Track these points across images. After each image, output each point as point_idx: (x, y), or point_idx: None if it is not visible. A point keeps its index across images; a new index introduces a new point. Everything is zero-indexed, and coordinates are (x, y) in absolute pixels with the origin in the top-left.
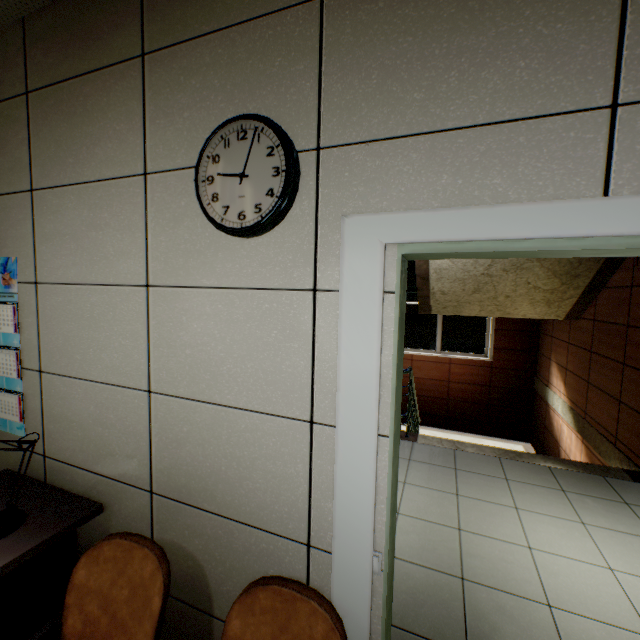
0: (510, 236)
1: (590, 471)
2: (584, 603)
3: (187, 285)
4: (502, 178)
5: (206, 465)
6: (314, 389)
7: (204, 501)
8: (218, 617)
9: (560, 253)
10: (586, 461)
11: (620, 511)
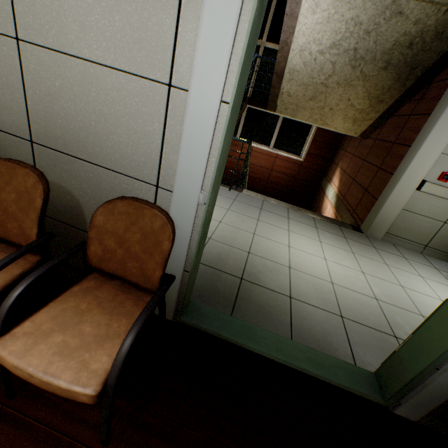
0: None
1: (334, 223)
2: (307, 269)
3: None
4: None
5: (78, 120)
6: (175, 52)
7: (78, 151)
8: None
9: None
10: None
11: (340, 240)
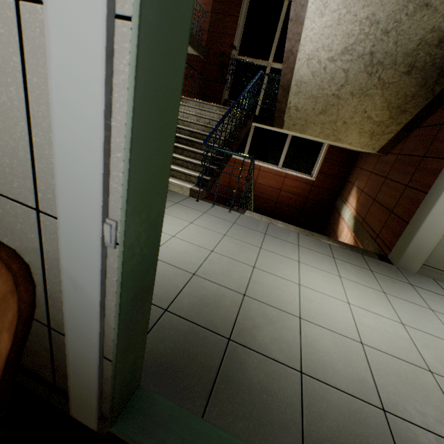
0: None
1: (355, 250)
2: (324, 319)
3: None
4: None
5: None
6: None
7: None
8: None
9: None
10: None
11: (366, 274)
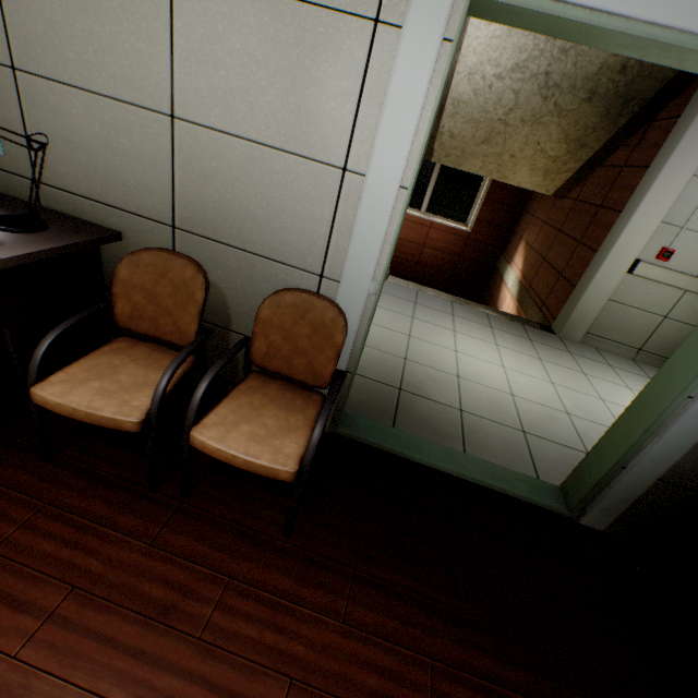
0: None
1: (515, 320)
2: (480, 378)
3: None
4: None
5: (234, 204)
6: (353, 137)
7: (230, 238)
8: (235, 332)
9: (597, 37)
10: None
11: (524, 343)
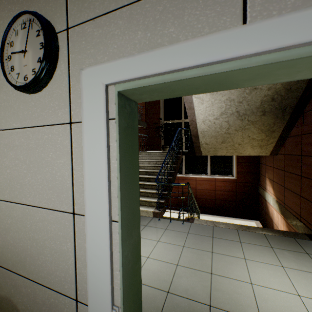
0: (181, 66)
1: (287, 235)
2: None
3: (6, 128)
4: (175, 27)
5: (20, 245)
6: (74, 190)
7: (20, 269)
8: None
9: (223, 81)
10: (286, 229)
11: (304, 258)
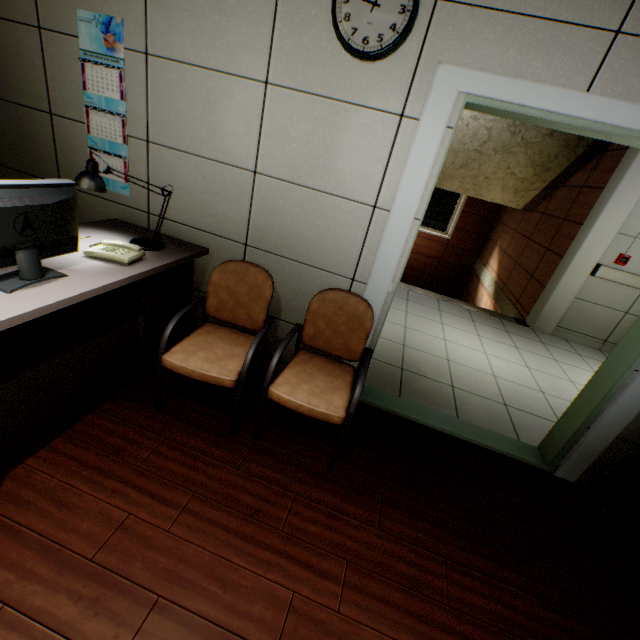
0: (531, 105)
1: (493, 315)
2: (466, 362)
3: (303, 90)
4: (542, 64)
5: (293, 229)
6: (382, 186)
7: (287, 252)
8: (283, 320)
9: (550, 124)
10: None
11: (502, 334)
